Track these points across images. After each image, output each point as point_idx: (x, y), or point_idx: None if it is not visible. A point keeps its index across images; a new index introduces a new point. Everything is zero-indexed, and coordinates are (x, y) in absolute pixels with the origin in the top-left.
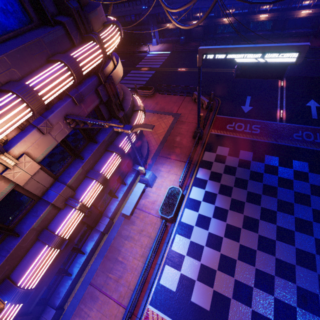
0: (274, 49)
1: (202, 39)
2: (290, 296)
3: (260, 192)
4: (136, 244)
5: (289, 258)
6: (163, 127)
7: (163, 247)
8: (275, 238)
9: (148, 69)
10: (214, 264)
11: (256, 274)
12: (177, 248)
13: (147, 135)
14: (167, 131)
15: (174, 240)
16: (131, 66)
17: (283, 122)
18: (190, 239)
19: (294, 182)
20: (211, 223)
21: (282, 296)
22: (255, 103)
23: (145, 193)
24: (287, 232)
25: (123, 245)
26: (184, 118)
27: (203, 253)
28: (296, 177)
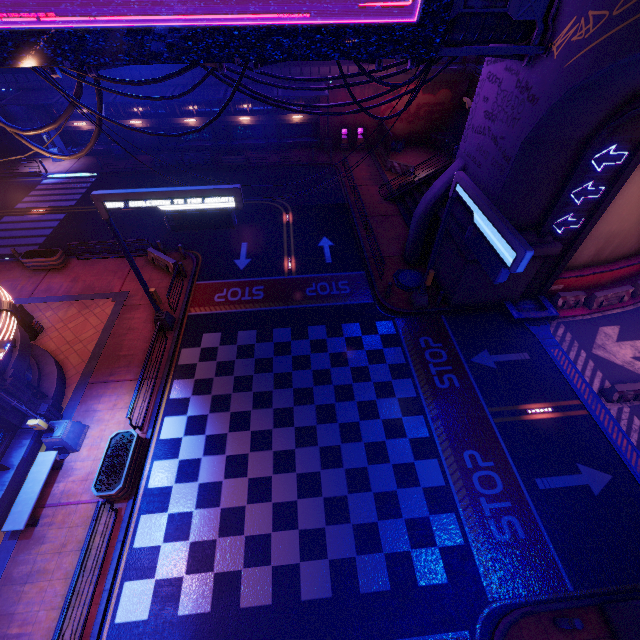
0: (202, 193)
1: (160, 150)
2: (317, 517)
3: (270, 388)
4: (52, 580)
5: (313, 466)
6: (95, 324)
7: (115, 552)
8: (295, 446)
9: (49, 210)
10: (212, 531)
11: (274, 511)
12: (144, 540)
13: (58, 350)
14: (104, 331)
15: (137, 529)
16: (3, 206)
17: (293, 274)
18: (168, 511)
19: (312, 357)
20: (202, 466)
21: (308, 522)
22: (254, 252)
23: (64, 468)
24: (308, 430)
25: (19, 598)
26: (136, 299)
27: (193, 523)
28: (314, 350)
